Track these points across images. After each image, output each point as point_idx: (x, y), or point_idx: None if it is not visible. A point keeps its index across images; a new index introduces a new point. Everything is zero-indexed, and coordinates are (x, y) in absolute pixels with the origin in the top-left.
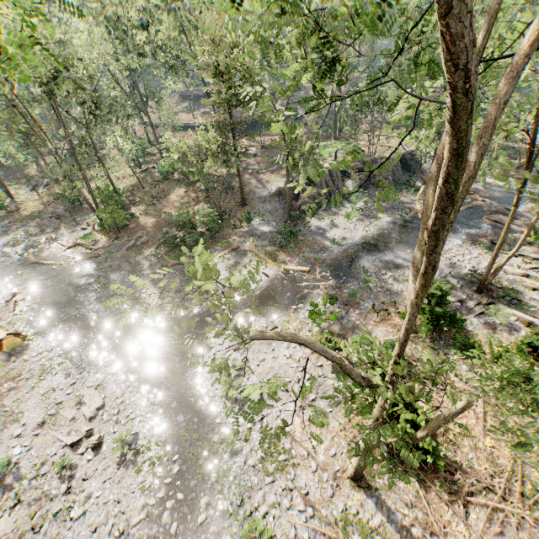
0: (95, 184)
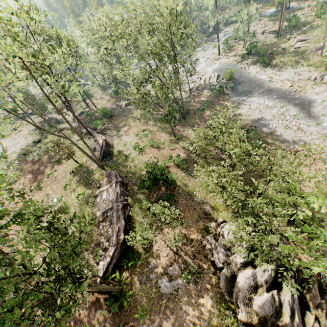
0: None
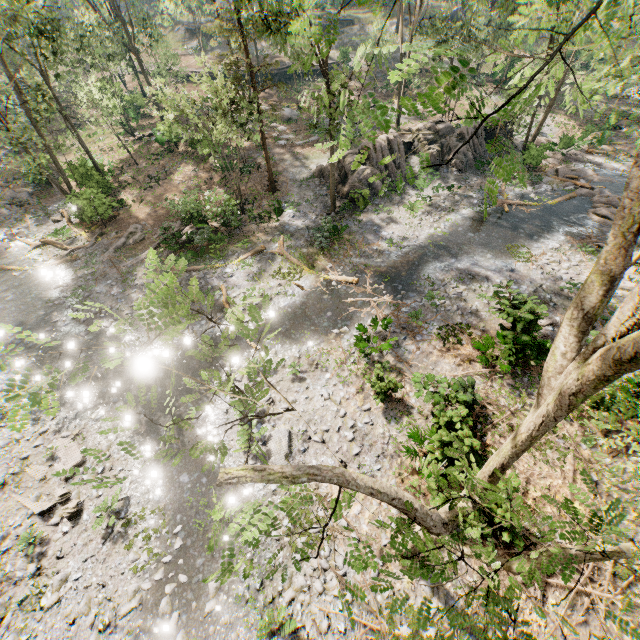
0: (72, 157)
